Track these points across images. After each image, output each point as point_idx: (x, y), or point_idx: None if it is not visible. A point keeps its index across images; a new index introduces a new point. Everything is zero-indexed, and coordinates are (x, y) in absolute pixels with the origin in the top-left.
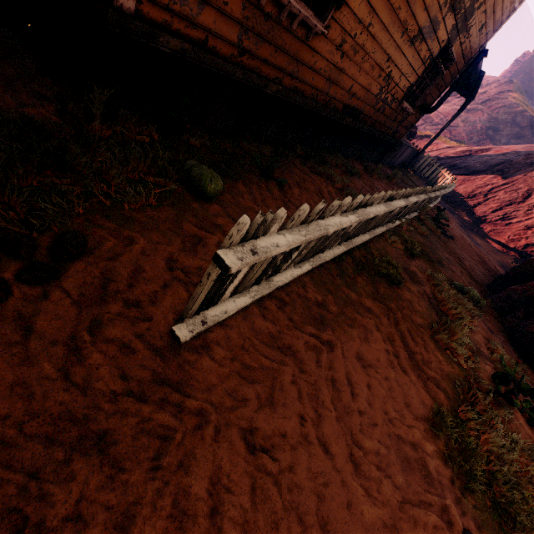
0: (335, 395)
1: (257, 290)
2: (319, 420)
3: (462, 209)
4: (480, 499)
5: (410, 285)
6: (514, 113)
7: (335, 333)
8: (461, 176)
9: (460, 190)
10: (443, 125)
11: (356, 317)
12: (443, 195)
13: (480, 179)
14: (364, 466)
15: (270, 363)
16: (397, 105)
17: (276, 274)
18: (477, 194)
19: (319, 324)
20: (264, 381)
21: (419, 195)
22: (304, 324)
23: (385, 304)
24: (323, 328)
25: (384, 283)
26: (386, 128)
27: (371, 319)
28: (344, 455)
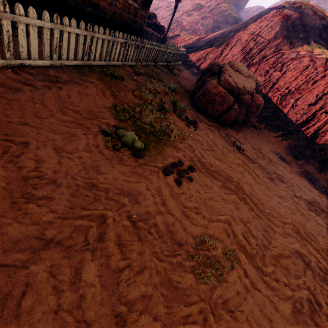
0: (59, 98)
1: (6, 61)
2: (44, 100)
3: (194, 68)
4: (130, 124)
5: (129, 81)
6: (225, 15)
7: (65, 85)
8: (194, 51)
9: (193, 58)
10: (191, 30)
11: (82, 82)
12: (185, 63)
13: (202, 50)
14: (65, 110)
15: (16, 84)
16: (124, 1)
17: (22, 60)
18: (201, 58)
19: (56, 82)
20: (12, 89)
21: (131, 41)
22: (45, 81)
23: (106, 83)
24: (58, 83)
25: (108, 77)
26: (126, 18)
27: (92, 84)
28: (55, 108)
